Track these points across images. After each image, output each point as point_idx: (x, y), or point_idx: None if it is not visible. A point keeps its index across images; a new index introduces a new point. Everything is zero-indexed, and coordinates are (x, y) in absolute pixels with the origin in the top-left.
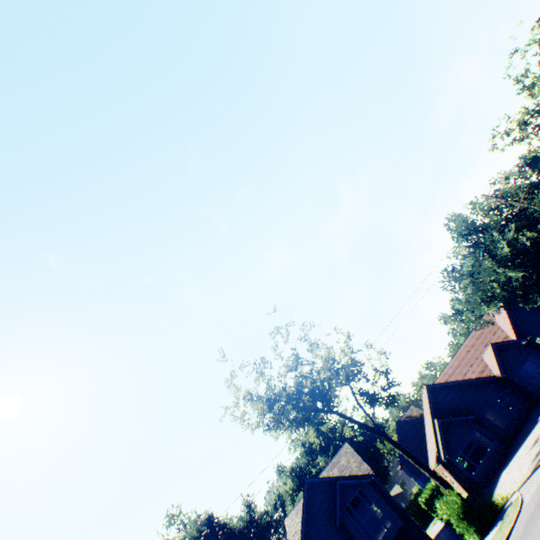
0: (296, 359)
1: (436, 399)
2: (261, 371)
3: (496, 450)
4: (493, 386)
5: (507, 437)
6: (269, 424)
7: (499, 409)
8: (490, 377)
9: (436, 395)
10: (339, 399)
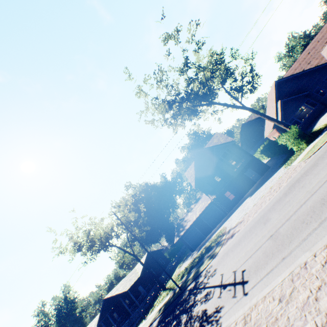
0: (186, 60)
1: (280, 90)
2: (160, 80)
3: (316, 110)
4: (325, 70)
5: (325, 102)
6: (171, 122)
7: (324, 86)
8: (325, 64)
9: (281, 87)
10: (213, 105)
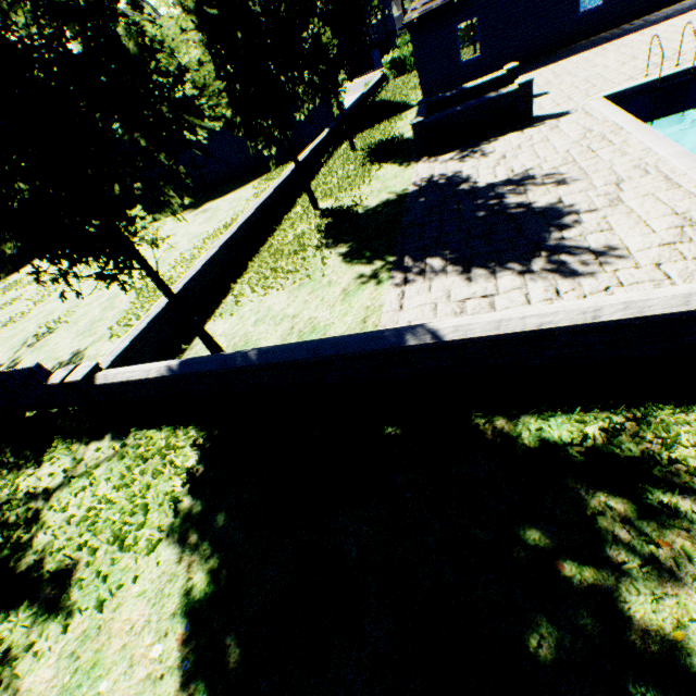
0: None
1: None
2: None
3: None
4: None
5: None
6: None
7: None
8: None
9: None
10: None
